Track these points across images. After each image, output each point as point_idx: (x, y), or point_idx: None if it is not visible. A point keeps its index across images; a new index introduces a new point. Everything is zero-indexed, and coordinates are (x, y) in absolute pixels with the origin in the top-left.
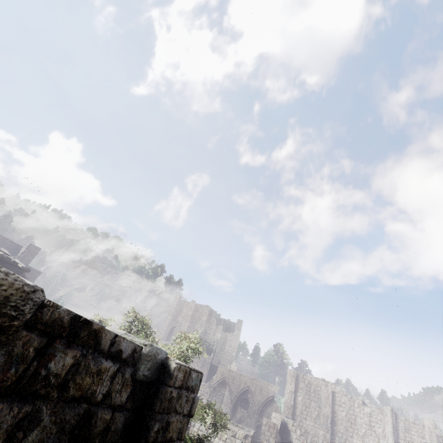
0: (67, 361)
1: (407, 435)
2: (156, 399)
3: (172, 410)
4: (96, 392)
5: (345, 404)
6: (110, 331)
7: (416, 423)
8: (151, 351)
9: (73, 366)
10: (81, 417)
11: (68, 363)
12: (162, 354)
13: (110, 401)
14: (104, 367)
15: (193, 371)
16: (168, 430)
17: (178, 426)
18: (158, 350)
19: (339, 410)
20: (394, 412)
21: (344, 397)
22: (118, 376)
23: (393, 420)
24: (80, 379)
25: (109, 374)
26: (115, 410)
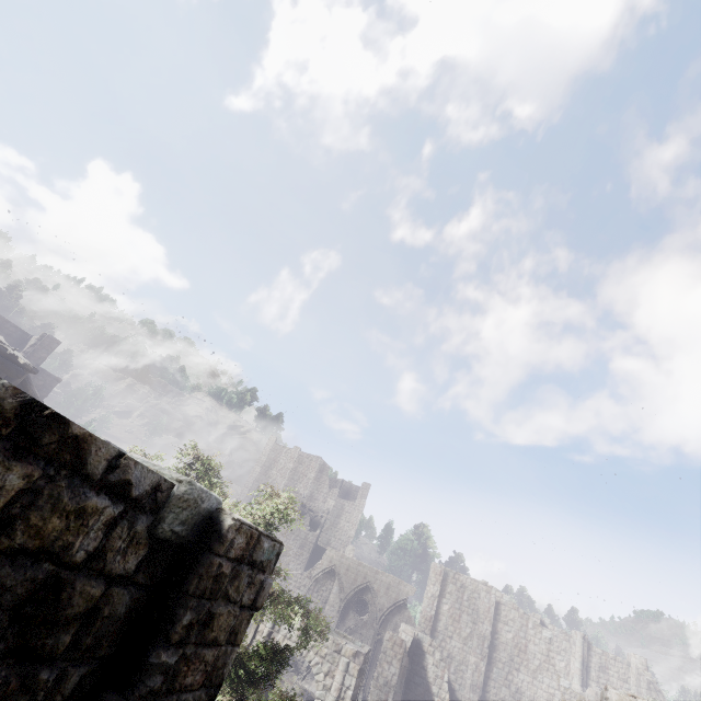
0: (11, 482)
1: (602, 675)
2: (193, 573)
3: (221, 594)
4: (73, 546)
5: (514, 622)
6: (108, 445)
7: (618, 660)
8: (189, 494)
9: (24, 493)
10: (39, 586)
11: (14, 486)
12: (210, 502)
13: (102, 566)
14: (92, 506)
15: (265, 537)
16: (210, 626)
17: (231, 622)
18: (203, 494)
19: (504, 629)
20: (587, 640)
21: (513, 612)
22: (122, 525)
23: (584, 652)
24: (39, 519)
25: (103, 520)
26: (113, 583)
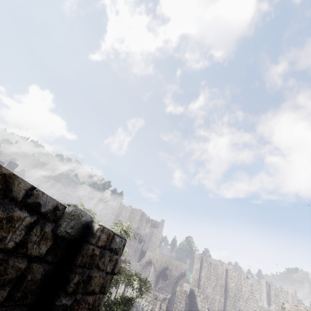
0: None
1: (276, 299)
2: (78, 254)
3: (95, 266)
4: (6, 238)
5: (235, 278)
6: (25, 181)
7: (282, 291)
8: (74, 211)
9: None
10: None
11: None
12: (86, 217)
13: (25, 251)
14: (17, 216)
15: (117, 236)
16: (90, 283)
17: (101, 281)
18: (82, 212)
19: (230, 281)
20: (268, 283)
21: (234, 273)
22: (36, 228)
23: (267, 289)
24: None
25: (24, 224)
26: (32, 261)
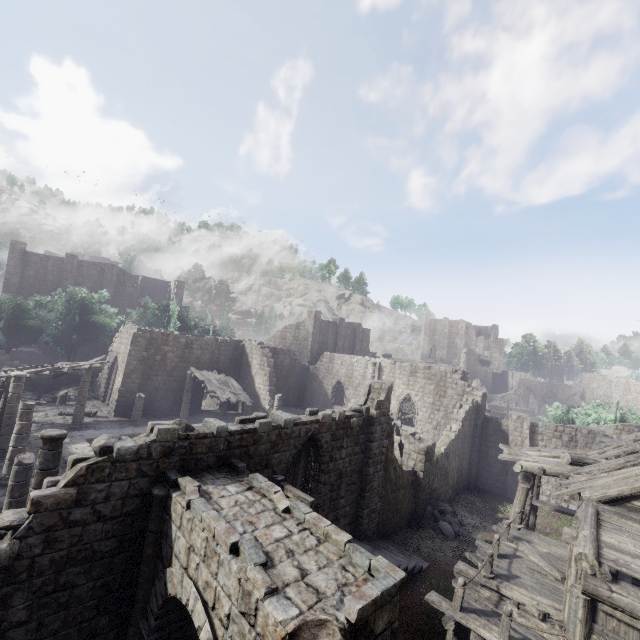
0: None
1: None
2: None
3: None
4: None
5: None
6: None
7: None
8: None
9: None
10: None
11: None
12: None
13: None
14: None
15: None
16: None
17: None
18: None
19: (639, 396)
20: None
21: None
22: None
23: None
24: None
25: None
26: None
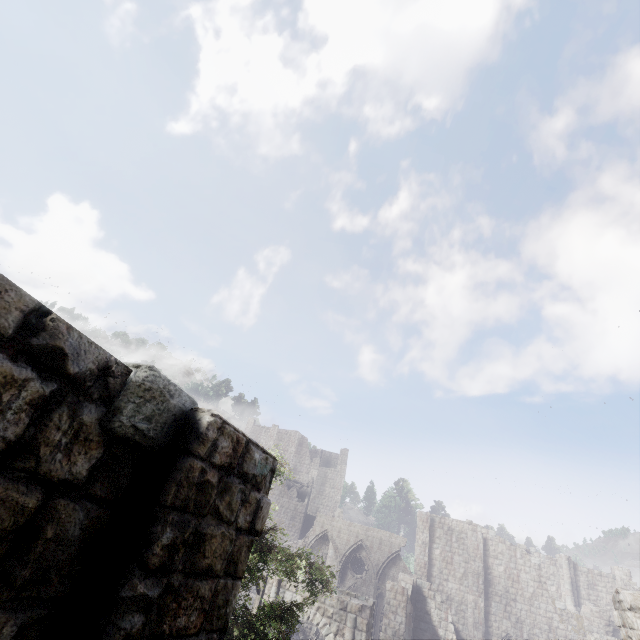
0: None
1: (591, 592)
2: (169, 481)
3: (209, 510)
4: None
5: (503, 555)
6: (19, 290)
7: (603, 575)
8: (151, 381)
9: None
10: None
11: None
12: (182, 399)
13: (34, 465)
14: (3, 374)
15: (255, 446)
16: (201, 550)
17: (227, 547)
18: (170, 385)
19: (495, 563)
20: (571, 561)
21: (501, 545)
22: (58, 411)
23: (571, 573)
24: None
25: (26, 398)
26: (55, 492)
